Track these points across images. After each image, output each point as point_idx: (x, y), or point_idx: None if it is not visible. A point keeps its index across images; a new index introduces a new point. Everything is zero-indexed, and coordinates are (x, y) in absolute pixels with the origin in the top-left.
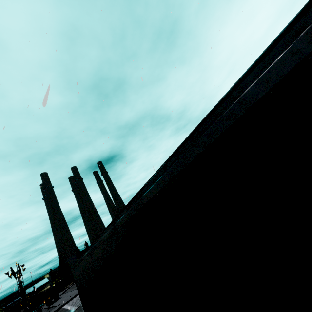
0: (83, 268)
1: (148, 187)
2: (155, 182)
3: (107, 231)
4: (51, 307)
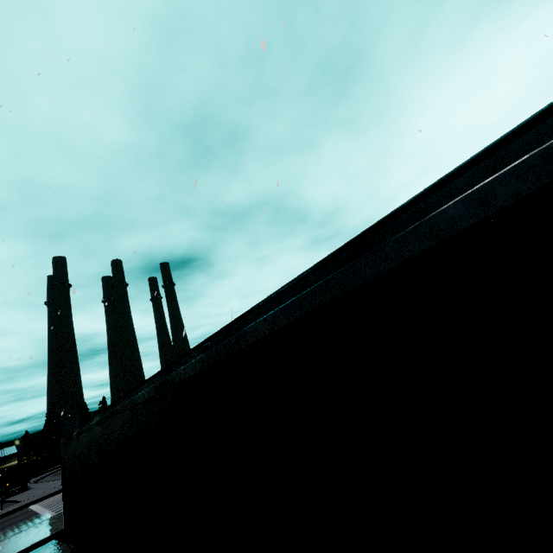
0: (83, 447)
1: (261, 313)
2: (280, 304)
3: (148, 387)
4: (9, 502)
